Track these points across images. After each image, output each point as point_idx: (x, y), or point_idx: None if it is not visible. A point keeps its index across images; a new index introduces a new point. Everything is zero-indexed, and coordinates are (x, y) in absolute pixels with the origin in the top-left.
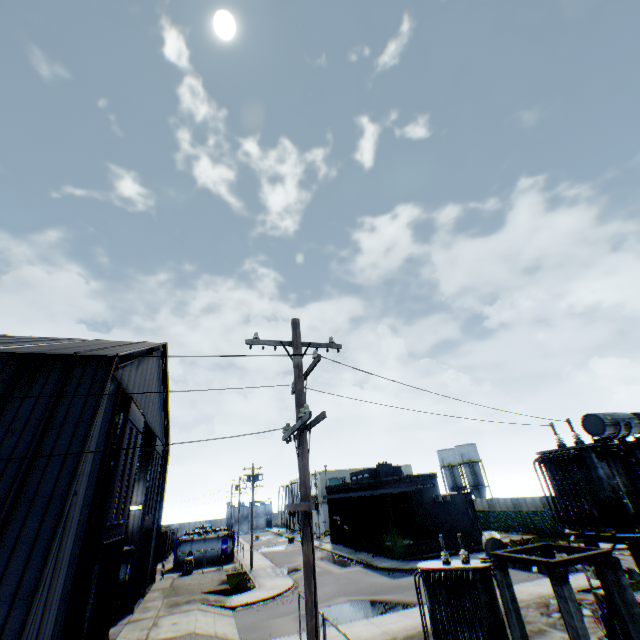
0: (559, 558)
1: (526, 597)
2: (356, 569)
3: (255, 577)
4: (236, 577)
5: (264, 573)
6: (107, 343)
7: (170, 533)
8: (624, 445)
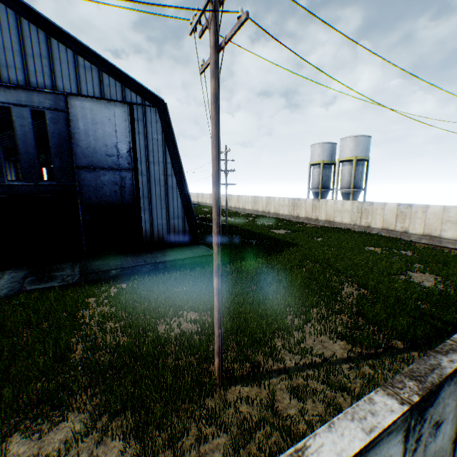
0: None
1: None
2: None
3: None
4: None
5: None
6: None
7: None
8: None
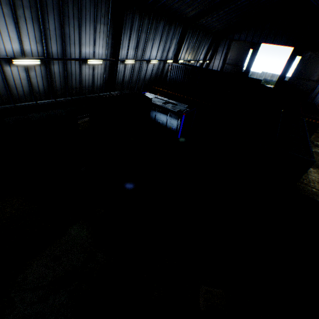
0: None
1: None
2: None
3: None
4: None
5: None
6: None
7: None
8: None
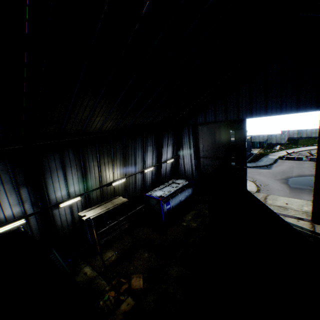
0: None
1: None
2: None
3: None
4: None
5: None
6: None
7: None
8: None
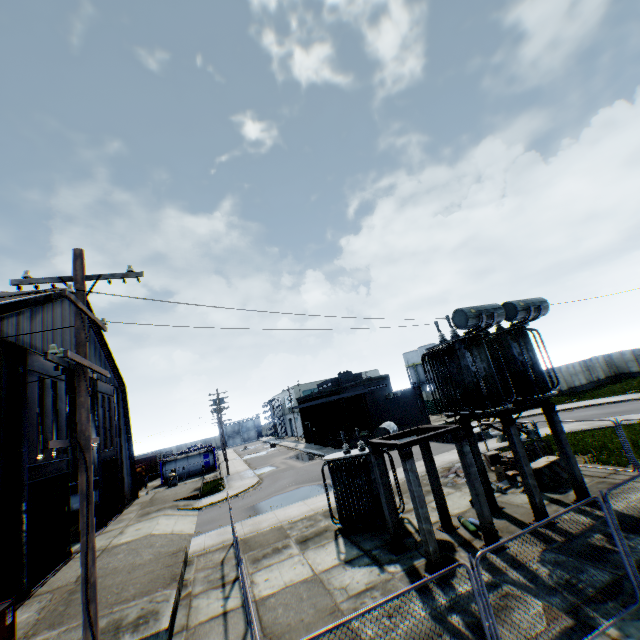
0: (409, 440)
1: (438, 465)
2: (316, 462)
3: (228, 481)
4: (212, 484)
5: (237, 477)
6: (1, 295)
7: (161, 456)
8: (500, 333)
